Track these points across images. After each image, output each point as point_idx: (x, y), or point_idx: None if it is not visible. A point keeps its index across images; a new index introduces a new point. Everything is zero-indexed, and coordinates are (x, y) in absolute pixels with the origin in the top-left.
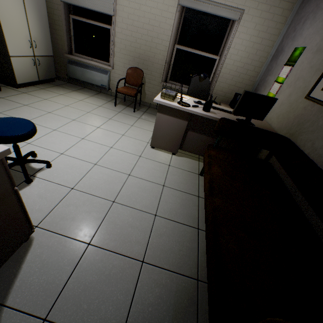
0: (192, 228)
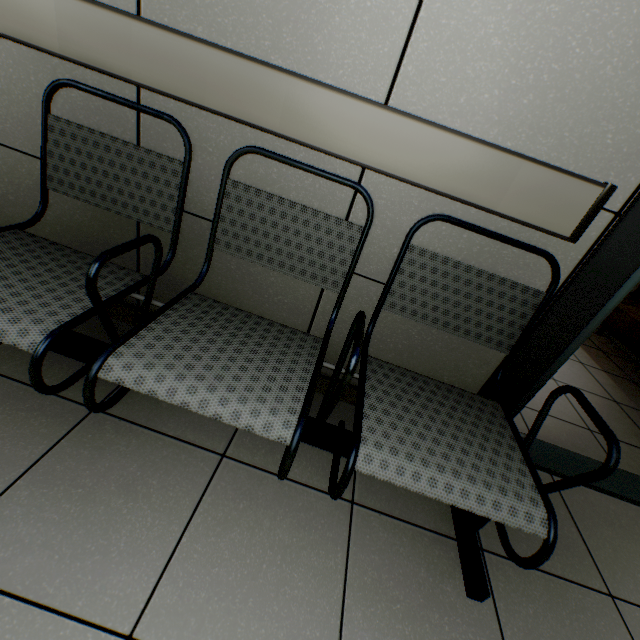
0: (574, 362)
